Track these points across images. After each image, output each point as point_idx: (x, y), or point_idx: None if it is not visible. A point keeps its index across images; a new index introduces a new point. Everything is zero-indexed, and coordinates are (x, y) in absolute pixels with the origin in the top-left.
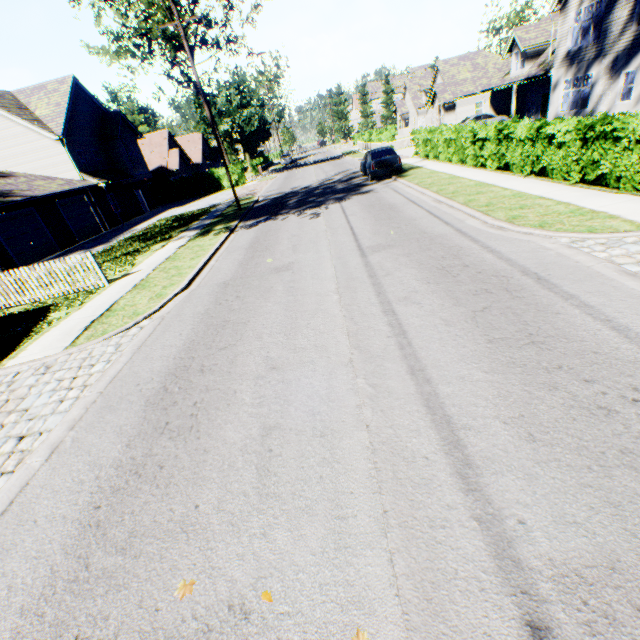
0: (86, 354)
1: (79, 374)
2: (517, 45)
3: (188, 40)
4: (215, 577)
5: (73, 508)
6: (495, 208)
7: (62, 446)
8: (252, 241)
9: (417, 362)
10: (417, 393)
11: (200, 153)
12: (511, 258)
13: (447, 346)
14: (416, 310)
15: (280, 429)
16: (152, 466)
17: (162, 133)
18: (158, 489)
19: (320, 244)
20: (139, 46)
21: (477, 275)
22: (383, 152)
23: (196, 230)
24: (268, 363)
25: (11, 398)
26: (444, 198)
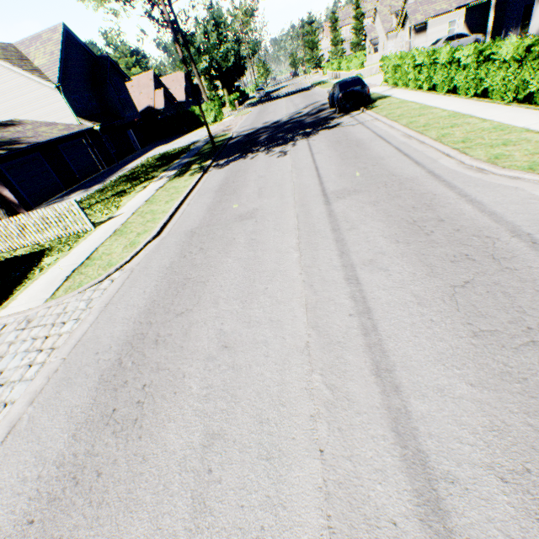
0: (61, 309)
1: (51, 333)
2: None
3: None
4: None
5: (9, 517)
6: (473, 144)
7: (18, 425)
8: (222, 183)
9: (383, 357)
10: (383, 407)
11: (183, 91)
12: (496, 211)
13: (420, 336)
14: (383, 279)
15: (223, 439)
16: (90, 471)
17: (148, 74)
18: (90, 507)
19: (285, 187)
20: None
21: (455, 234)
22: (351, 83)
23: (175, 170)
24: (220, 339)
25: None
26: (414, 132)
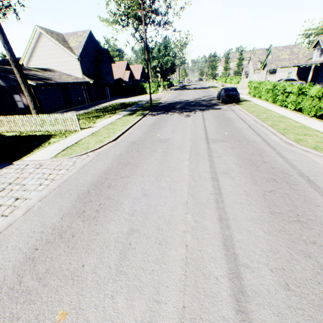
0: (59, 163)
1: (53, 172)
2: (319, 44)
3: (146, 20)
4: (79, 314)
5: (25, 245)
6: (288, 132)
7: (32, 209)
8: (153, 123)
9: (224, 214)
10: (220, 233)
11: (139, 74)
12: (293, 163)
13: (244, 208)
14: (230, 181)
15: (138, 232)
16: (69, 234)
17: (124, 62)
18: (68, 248)
19: (186, 132)
20: (122, 20)
21: (270, 169)
22: (231, 89)
23: (128, 111)
24: (142, 191)
25: (20, 177)
26: (259, 120)
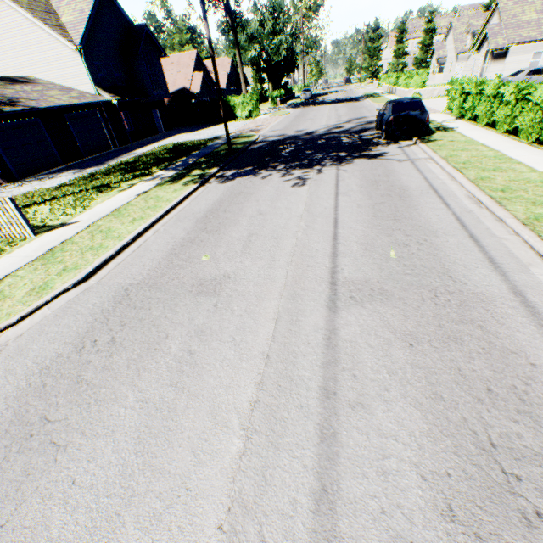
0: None
1: None
2: None
3: None
4: None
5: None
6: None
7: None
8: (212, 207)
9: None
10: None
11: (225, 78)
12: None
13: None
14: None
15: None
16: None
17: (191, 53)
18: None
19: (282, 244)
20: None
21: None
22: (408, 104)
23: (174, 170)
24: None
25: None
26: (488, 198)
